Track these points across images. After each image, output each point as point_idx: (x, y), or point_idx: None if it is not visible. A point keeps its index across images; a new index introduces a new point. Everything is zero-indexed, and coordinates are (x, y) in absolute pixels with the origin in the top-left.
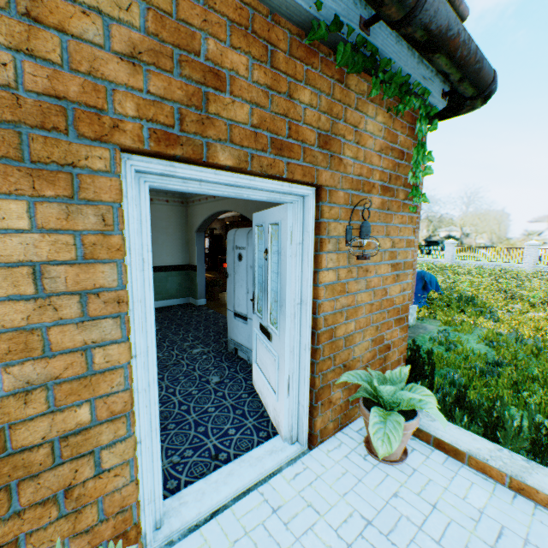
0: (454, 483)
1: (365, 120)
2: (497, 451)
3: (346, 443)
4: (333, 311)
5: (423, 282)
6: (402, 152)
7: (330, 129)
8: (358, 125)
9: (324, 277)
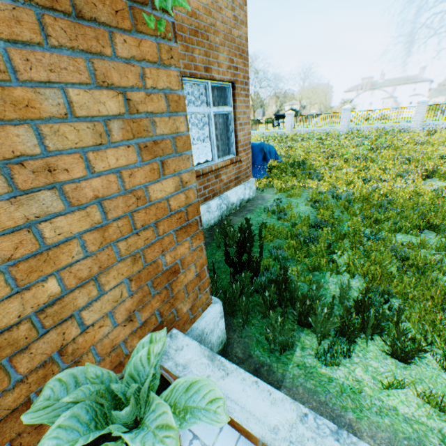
0: None
1: None
2: (300, 425)
3: None
4: None
5: (263, 153)
6: None
7: None
8: None
9: None
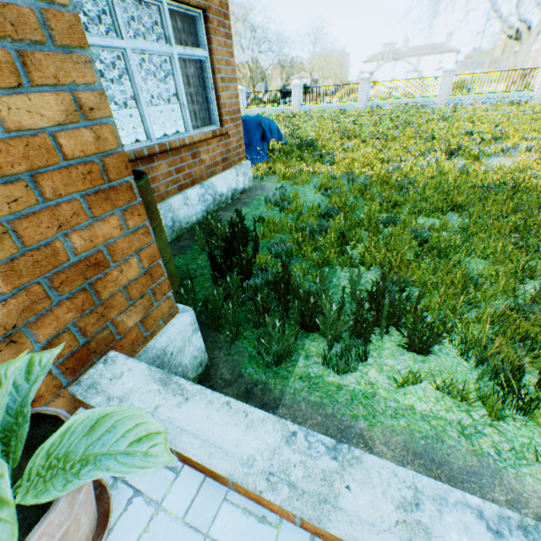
0: None
1: None
2: (285, 449)
3: None
4: None
5: (261, 130)
6: None
7: None
8: None
9: None
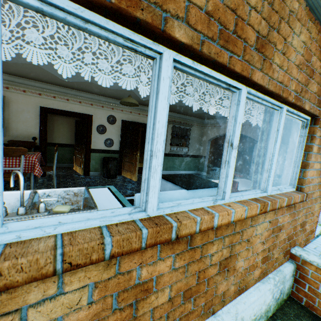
0: None
1: None
2: None
3: None
4: None
5: None
6: None
7: None
8: None
9: None
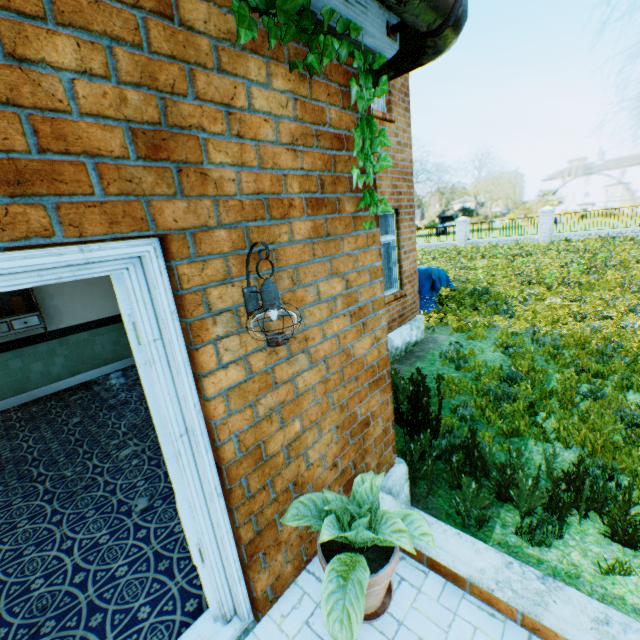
0: (451, 636)
1: (248, 89)
2: (505, 569)
3: (310, 592)
4: (256, 419)
5: (431, 281)
6: (339, 137)
7: (164, 118)
8: (231, 101)
9: (218, 383)
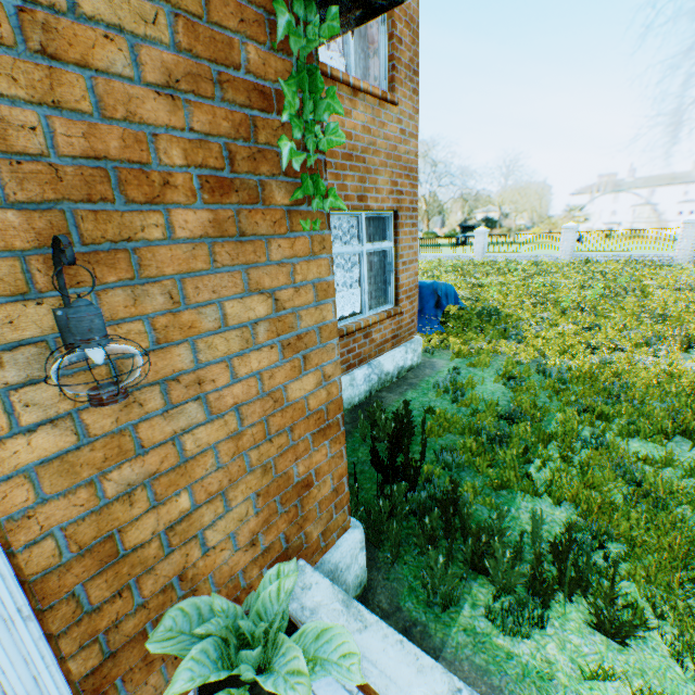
0: None
1: None
2: None
3: None
4: (106, 500)
5: (436, 297)
6: (263, 91)
7: None
8: None
9: (9, 459)
